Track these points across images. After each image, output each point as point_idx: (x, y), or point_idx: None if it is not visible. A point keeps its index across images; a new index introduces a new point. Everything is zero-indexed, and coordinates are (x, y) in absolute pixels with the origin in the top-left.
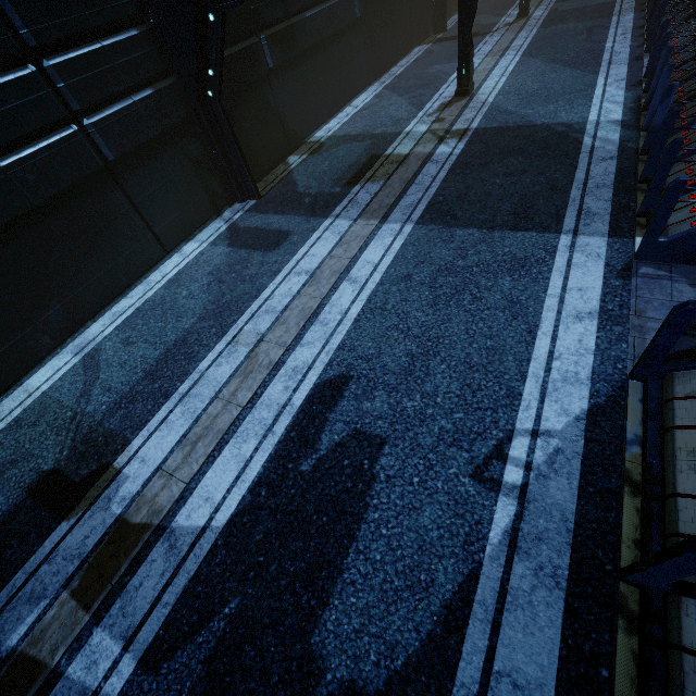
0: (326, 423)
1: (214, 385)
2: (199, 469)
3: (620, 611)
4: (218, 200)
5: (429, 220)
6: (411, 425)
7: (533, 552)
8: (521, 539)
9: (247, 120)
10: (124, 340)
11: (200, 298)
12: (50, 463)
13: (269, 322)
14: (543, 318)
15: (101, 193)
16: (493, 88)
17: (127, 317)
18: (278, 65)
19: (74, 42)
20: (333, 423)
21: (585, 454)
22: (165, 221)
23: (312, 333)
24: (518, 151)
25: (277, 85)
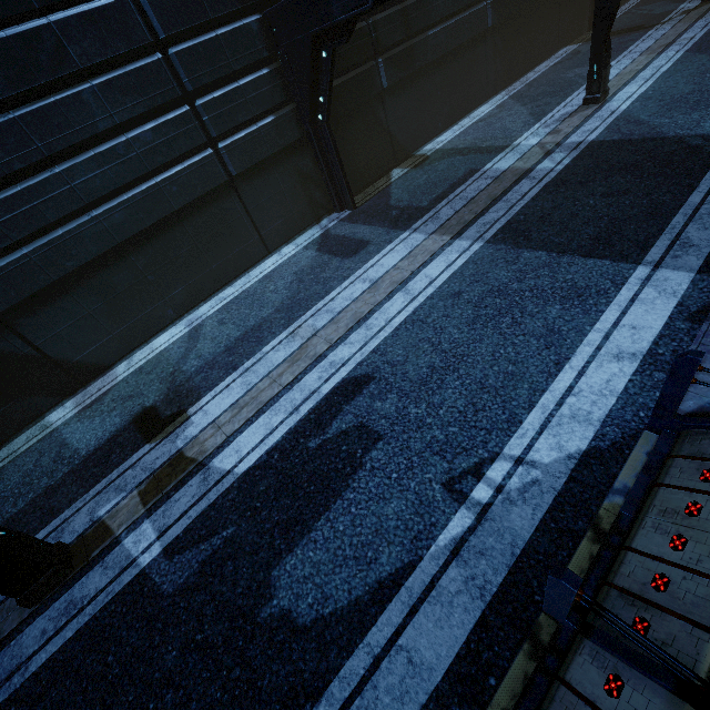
0: (340, 413)
1: (269, 366)
2: (239, 428)
3: (529, 637)
4: (319, 209)
5: (500, 239)
6: (408, 429)
7: (471, 563)
8: (465, 549)
9: (356, 137)
10: (220, 320)
11: (281, 293)
12: (151, 402)
13: (326, 320)
14: (577, 351)
15: (224, 201)
16: (632, 93)
17: (227, 302)
18: (393, 85)
19: (220, 85)
20: (345, 414)
21: (562, 491)
22: (271, 226)
23: (356, 335)
24: (629, 168)
25: (390, 103)
